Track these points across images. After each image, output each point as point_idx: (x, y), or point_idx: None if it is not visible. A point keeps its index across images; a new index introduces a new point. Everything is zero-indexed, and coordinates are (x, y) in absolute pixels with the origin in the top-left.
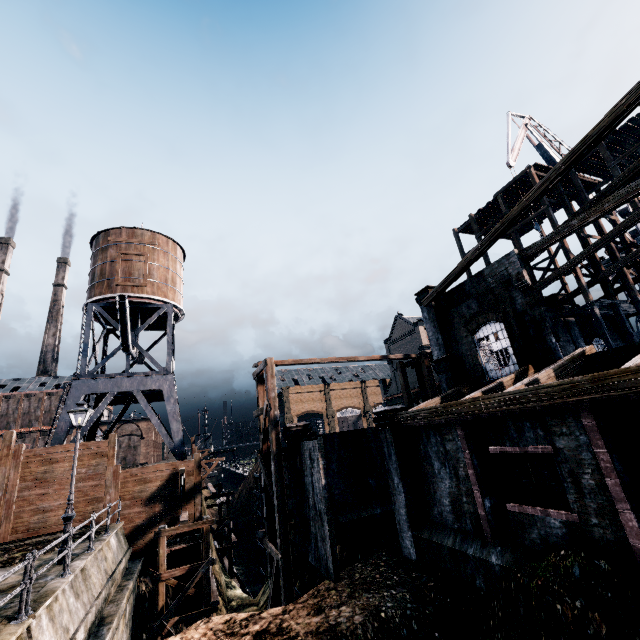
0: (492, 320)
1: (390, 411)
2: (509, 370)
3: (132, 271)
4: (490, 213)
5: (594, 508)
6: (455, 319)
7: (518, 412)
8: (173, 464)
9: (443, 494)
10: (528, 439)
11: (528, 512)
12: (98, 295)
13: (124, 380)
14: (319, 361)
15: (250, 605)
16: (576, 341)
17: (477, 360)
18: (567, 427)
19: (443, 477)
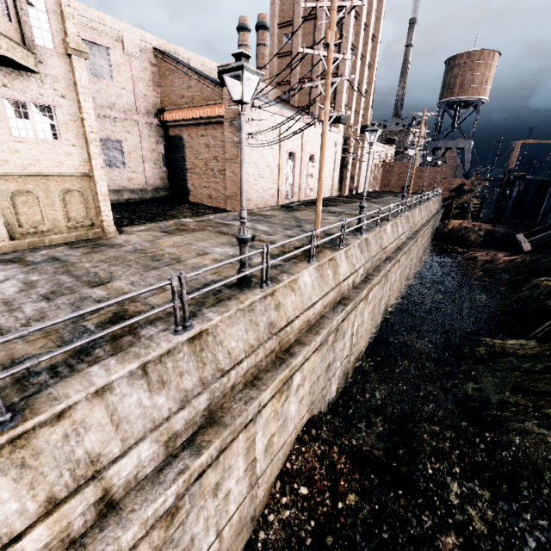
0: None
1: None
2: None
3: (464, 82)
4: None
5: None
6: None
7: None
8: (462, 180)
9: None
10: None
11: None
12: (445, 98)
13: (449, 142)
14: None
15: None
16: None
17: None
18: None
19: None
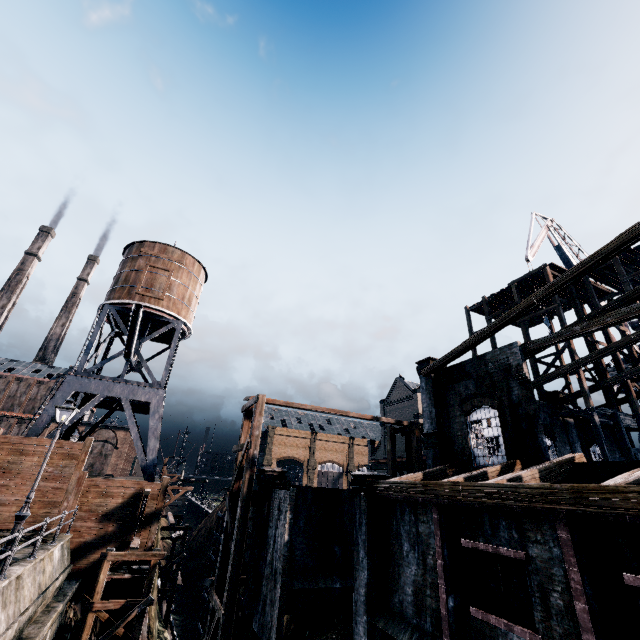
0: (487, 405)
1: (369, 476)
2: (497, 460)
3: (154, 283)
4: (503, 299)
5: (560, 633)
6: (451, 396)
7: (495, 507)
8: (140, 483)
9: (407, 581)
10: (502, 539)
11: (491, 622)
12: (117, 299)
13: (116, 385)
14: (310, 408)
15: None
16: (573, 444)
17: (467, 442)
18: (542, 535)
19: (410, 561)
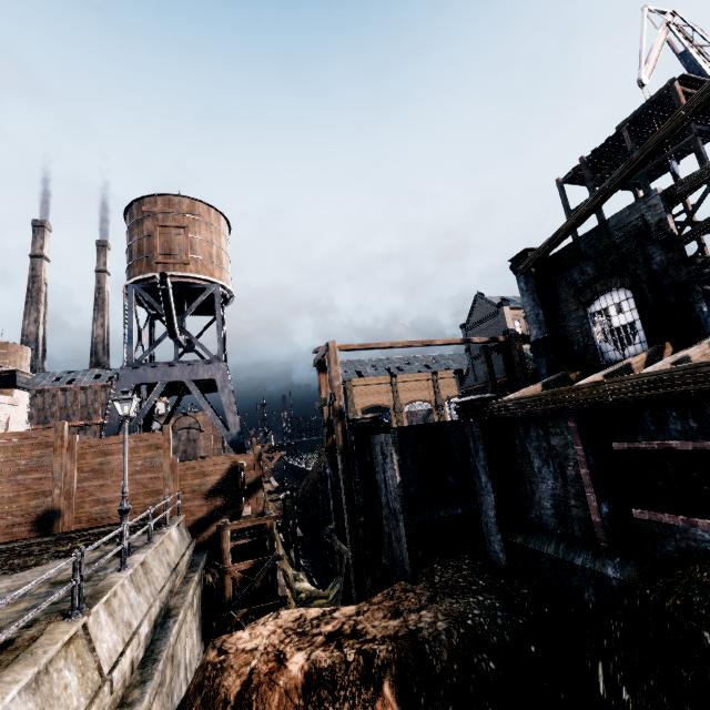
0: (615, 287)
1: (478, 401)
2: (634, 350)
3: (172, 246)
4: (608, 154)
5: None
6: (562, 289)
7: (661, 398)
8: (232, 458)
9: (544, 496)
10: (672, 432)
11: (664, 521)
12: (138, 275)
13: (174, 369)
14: (389, 345)
15: (319, 598)
16: None
17: (590, 339)
18: None
19: (545, 477)
